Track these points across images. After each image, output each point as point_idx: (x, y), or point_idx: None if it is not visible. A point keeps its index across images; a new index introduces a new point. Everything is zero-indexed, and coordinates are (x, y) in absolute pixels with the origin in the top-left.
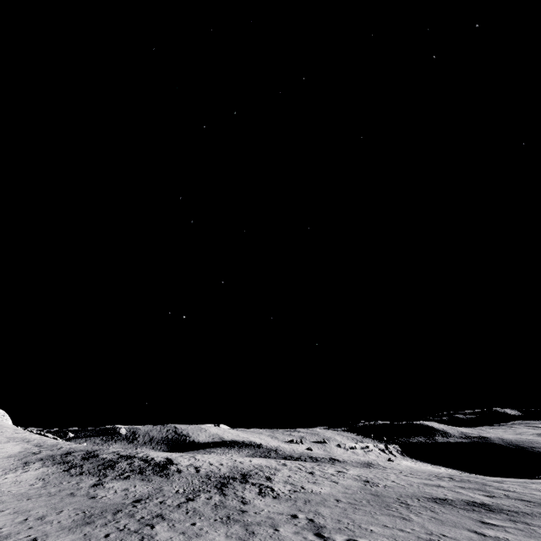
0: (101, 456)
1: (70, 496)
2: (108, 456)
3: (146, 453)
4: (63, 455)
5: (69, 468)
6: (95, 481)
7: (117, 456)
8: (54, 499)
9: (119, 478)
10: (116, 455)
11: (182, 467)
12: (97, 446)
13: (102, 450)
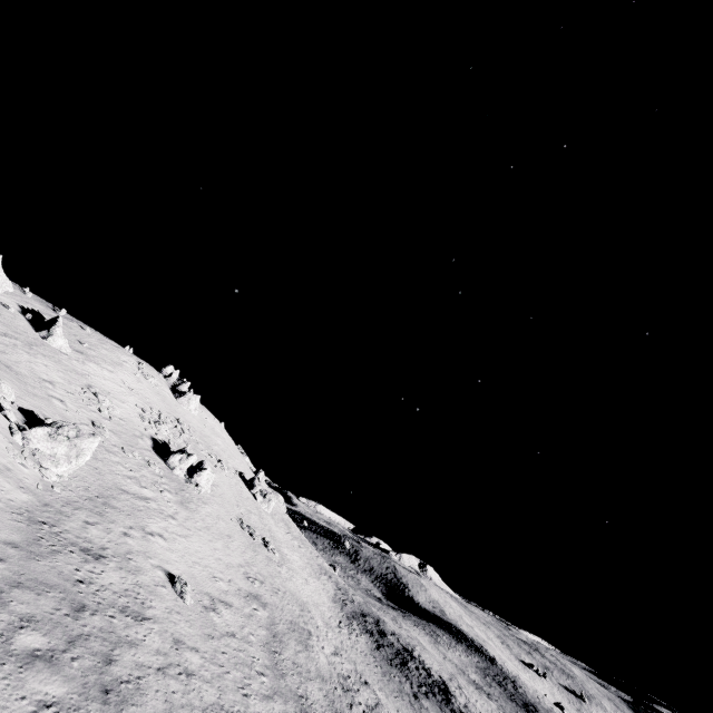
0: (388, 636)
1: (414, 708)
2: (393, 640)
3: (419, 653)
4: (362, 616)
5: (378, 646)
6: (410, 687)
7: (401, 646)
8: (408, 707)
9: (422, 691)
10: (398, 642)
11: (461, 707)
12: (374, 610)
13: (383, 624)
